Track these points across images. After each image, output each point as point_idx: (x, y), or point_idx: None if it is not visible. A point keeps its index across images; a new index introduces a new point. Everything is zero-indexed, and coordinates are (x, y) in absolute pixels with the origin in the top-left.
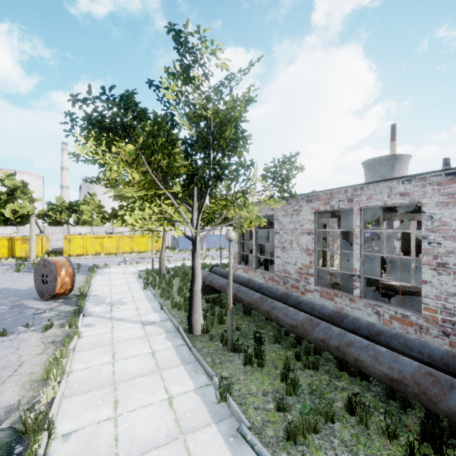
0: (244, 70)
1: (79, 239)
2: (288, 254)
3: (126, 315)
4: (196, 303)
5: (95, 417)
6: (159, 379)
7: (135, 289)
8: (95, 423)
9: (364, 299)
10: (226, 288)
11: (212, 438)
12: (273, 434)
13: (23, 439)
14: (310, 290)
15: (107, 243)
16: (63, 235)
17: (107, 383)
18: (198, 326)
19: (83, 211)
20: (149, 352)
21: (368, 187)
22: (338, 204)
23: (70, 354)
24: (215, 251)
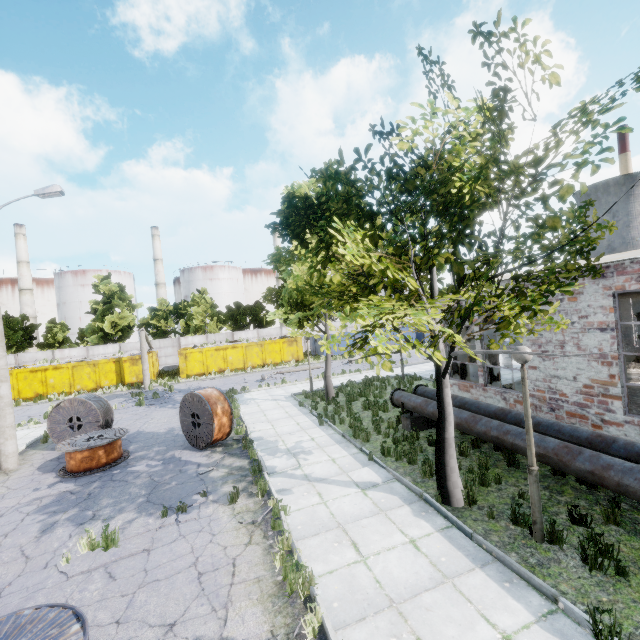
0: (633, 78)
1: (197, 353)
2: (557, 362)
3: (325, 473)
4: (450, 458)
5: None
6: (459, 597)
7: (306, 426)
8: None
9: None
10: (473, 427)
11: None
12: None
13: None
14: (614, 422)
15: (231, 355)
16: (173, 349)
17: (382, 603)
18: (458, 494)
19: (193, 314)
20: (406, 541)
21: None
22: None
23: (296, 547)
24: None
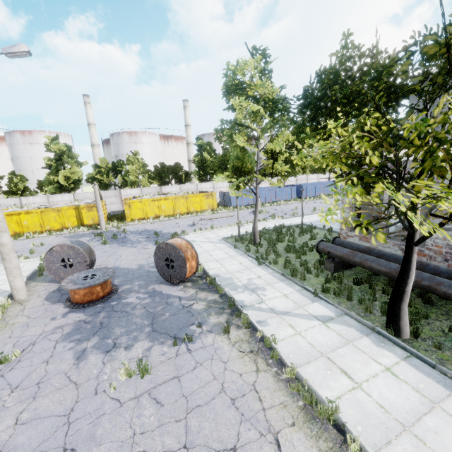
0: None
1: (138, 203)
2: None
3: (285, 307)
4: (405, 305)
5: None
6: None
7: (248, 265)
8: None
9: None
10: None
11: None
12: None
13: None
14: None
15: (164, 205)
16: (116, 198)
17: (396, 427)
18: (407, 329)
19: (128, 171)
20: (383, 369)
21: None
22: None
23: (303, 376)
24: (269, 206)
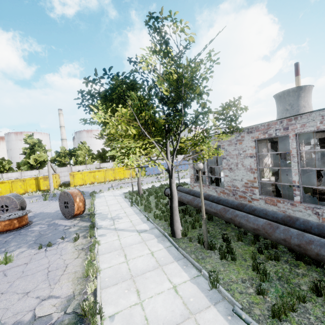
0: (211, 40)
1: (79, 174)
2: (235, 173)
3: (125, 226)
4: (175, 216)
5: (126, 302)
6: (162, 273)
7: (125, 207)
8: (128, 307)
9: (303, 203)
10: (193, 203)
11: (215, 317)
12: (259, 313)
13: (84, 320)
14: (255, 199)
15: (97, 175)
16: (68, 172)
17: (127, 277)
18: (179, 232)
19: (79, 154)
20: (149, 253)
21: (301, 117)
22: (275, 133)
23: (97, 257)
24: None
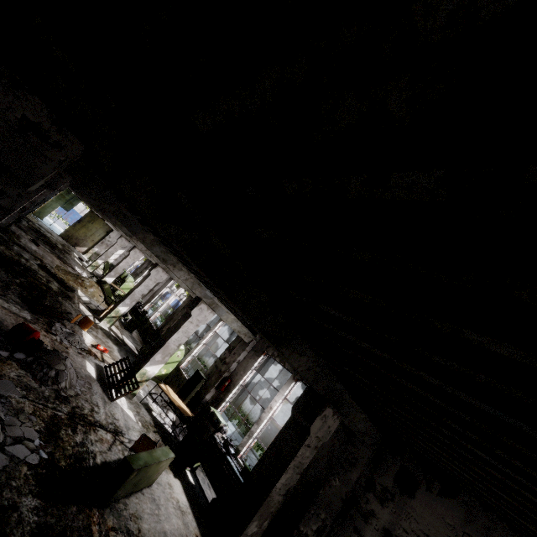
0: None
1: None
2: None
3: None
4: None
5: None
6: None
7: None
8: None
9: None
10: None
11: None
12: None
13: None
14: None
15: None
16: None
17: None
18: None
19: None
20: None
21: None
22: None
23: None
24: (64, 222)
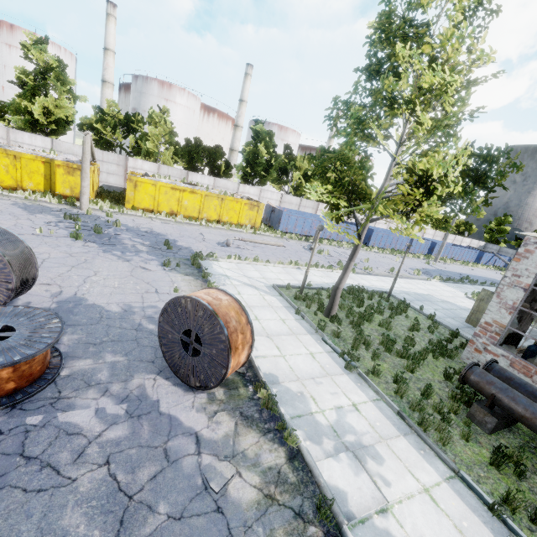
0: None
1: (149, 185)
2: None
3: None
4: None
5: None
6: None
7: (328, 366)
8: None
9: None
10: None
11: None
12: None
13: None
14: None
15: (187, 200)
16: (118, 168)
17: None
18: None
19: (147, 134)
20: None
21: None
22: None
23: None
24: (328, 244)
